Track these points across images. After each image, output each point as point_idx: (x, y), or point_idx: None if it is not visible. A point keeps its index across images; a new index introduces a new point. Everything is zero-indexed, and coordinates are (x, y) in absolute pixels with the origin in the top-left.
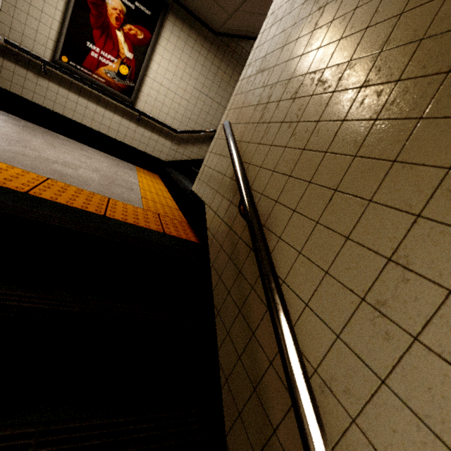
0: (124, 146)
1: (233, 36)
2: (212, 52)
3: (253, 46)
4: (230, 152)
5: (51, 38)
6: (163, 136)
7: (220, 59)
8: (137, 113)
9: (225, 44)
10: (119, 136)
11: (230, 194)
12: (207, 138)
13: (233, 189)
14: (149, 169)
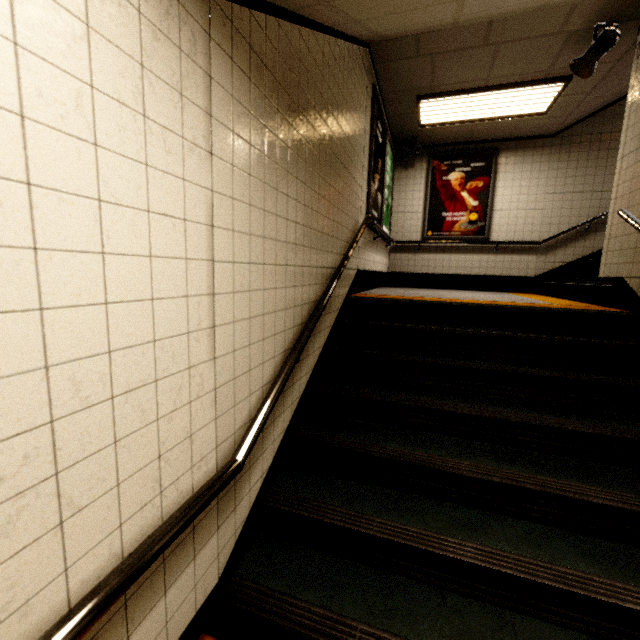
0: (487, 278)
1: (574, 124)
2: (554, 153)
3: (605, 115)
4: (636, 228)
5: (419, 225)
6: (524, 253)
7: (567, 152)
8: (492, 245)
9: (567, 137)
10: (481, 271)
11: None
12: (579, 233)
13: None
14: (518, 291)
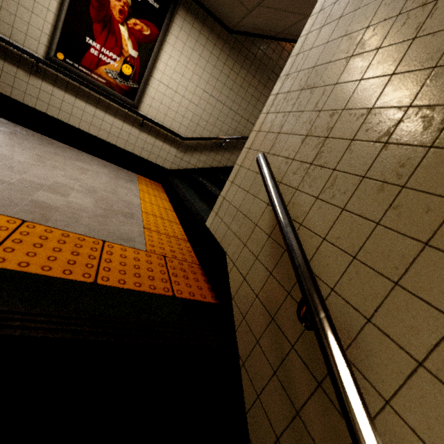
0: (125, 152)
1: (249, 35)
2: (225, 52)
3: (270, 46)
4: (275, 208)
5: (45, 32)
6: (168, 142)
7: (234, 60)
8: (140, 118)
9: (239, 43)
10: (120, 142)
11: (267, 259)
12: (215, 145)
13: (273, 254)
14: (152, 178)
